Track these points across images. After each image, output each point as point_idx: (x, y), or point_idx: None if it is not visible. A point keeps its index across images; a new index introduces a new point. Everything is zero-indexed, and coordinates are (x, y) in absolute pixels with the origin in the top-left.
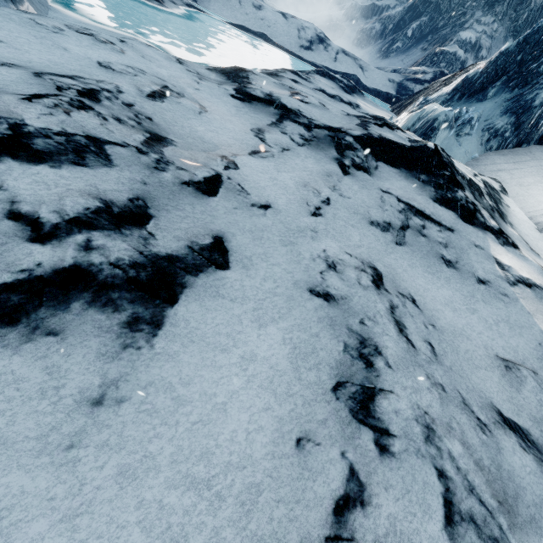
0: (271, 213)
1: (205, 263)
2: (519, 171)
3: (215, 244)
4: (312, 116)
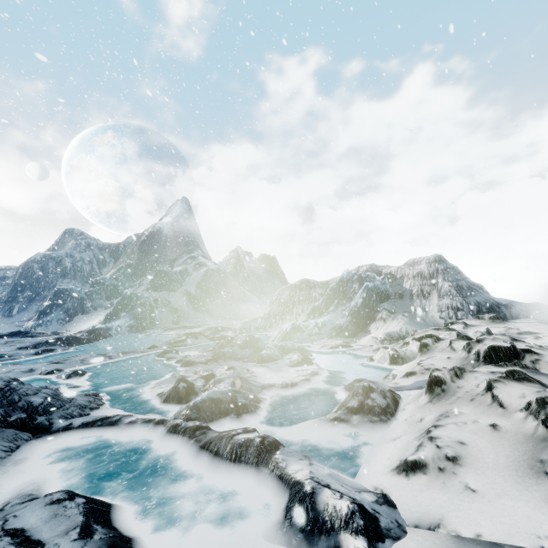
0: None
1: None
2: (75, 325)
3: None
4: None
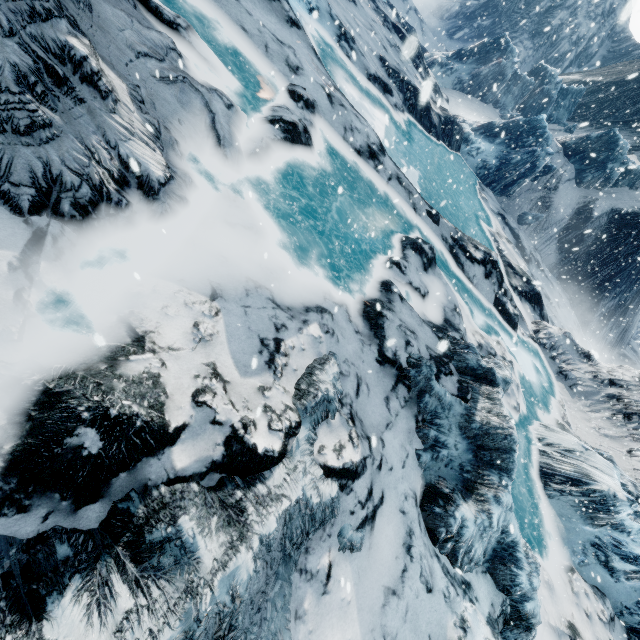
0: (364, 10)
1: (354, 3)
2: (460, 101)
3: (355, 2)
4: (379, 6)
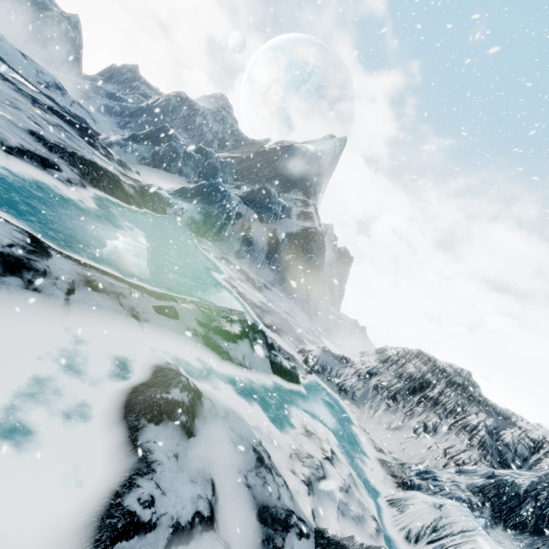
0: None
1: None
2: (150, 173)
3: None
4: (23, 89)
